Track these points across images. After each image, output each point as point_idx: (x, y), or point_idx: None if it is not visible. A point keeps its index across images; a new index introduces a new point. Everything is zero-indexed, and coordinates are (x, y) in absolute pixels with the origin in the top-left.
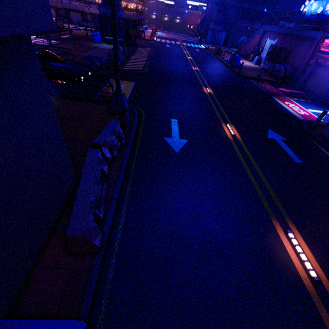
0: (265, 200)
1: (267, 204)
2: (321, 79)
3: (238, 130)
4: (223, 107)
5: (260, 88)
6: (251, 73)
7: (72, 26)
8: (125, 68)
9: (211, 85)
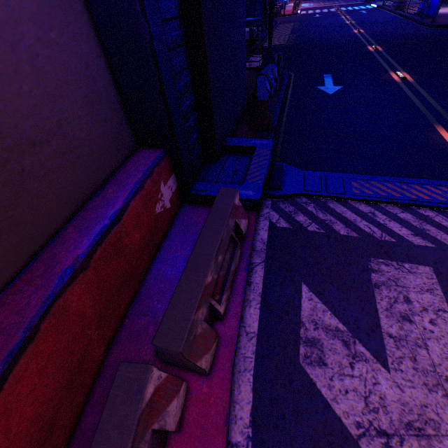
0: (430, 115)
1: (432, 117)
2: None
3: (411, 75)
4: (394, 59)
5: None
6: None
7: None
8: (265, 45)
9: (380, 43)
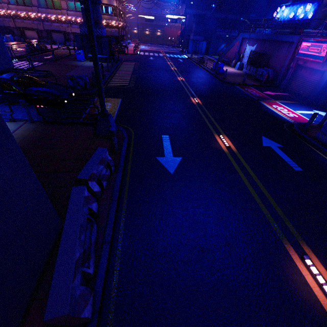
0: (273, 220)
1: (276, 224)
2: (303, 80)
3: (232, 140)
4: (213, 116)
5: (247, 93)
6: (235, 79)
7: (55, 46)
8: (110, 85)
9: (198, 94)
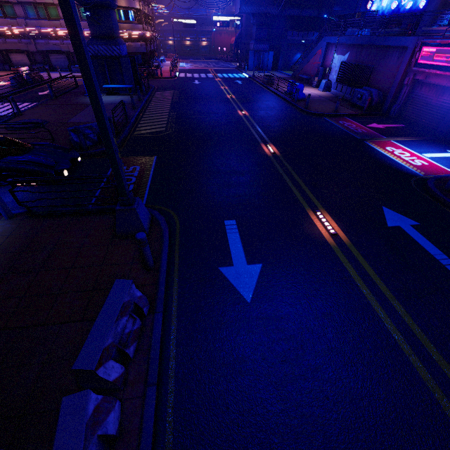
0: (442, 394)
1: None
2: (426, 103)
3: (337, 220)
4: (300, 176)
5: (343, 129)
6: (322, 107)
7: (55, 74)
8: (138, 133)
9: (271, 138)
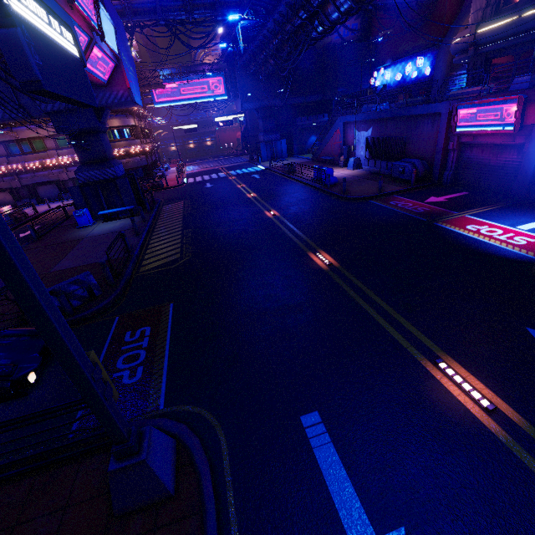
0: None
1: None
2: (484, 164)
3: (477, 373)
4: (382, 296)
5: (400, 211)
6: (362, 189)
7: (43, 207)
8: (144, 268)
9: (318, 241)
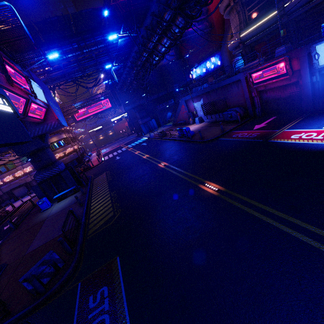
0: None
1: None
2: (277, 98)
3: None
4: (269, 205)
5: (242, 140)
6: (211, 133)
7: (18, 202)
8: (91, 231)
9: (201, 175)
